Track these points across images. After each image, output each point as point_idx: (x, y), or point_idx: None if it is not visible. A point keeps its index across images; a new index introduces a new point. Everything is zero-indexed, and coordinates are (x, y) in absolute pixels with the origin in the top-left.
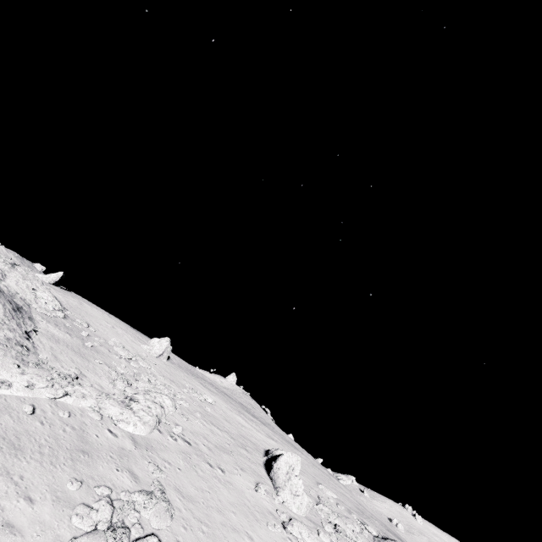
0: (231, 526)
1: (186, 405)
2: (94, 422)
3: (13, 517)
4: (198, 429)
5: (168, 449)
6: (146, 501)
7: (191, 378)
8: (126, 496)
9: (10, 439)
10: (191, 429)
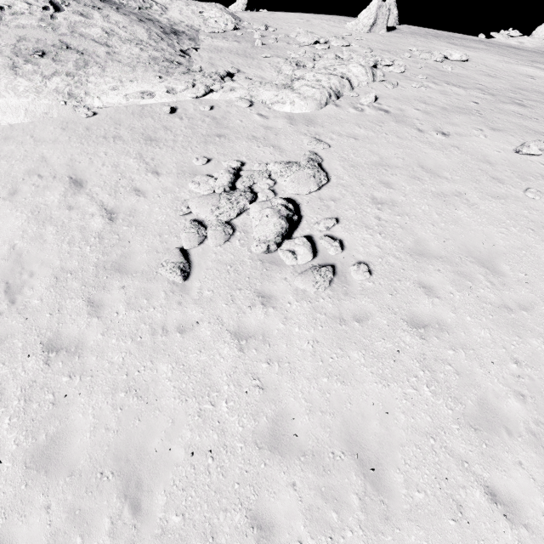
0: (434, 193)
1: (398, 70)
2: (241, 110)
3: (140, 185)
4: (412, 95)
5: (343, 121)
6: (282, 170)
7: (431, 41)
8: (260, 167)
9: (148, 135)
10: (398, 96)
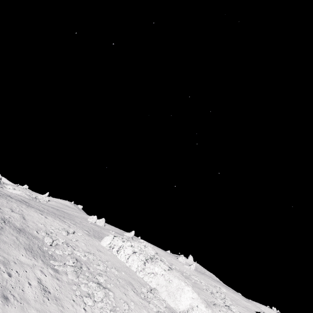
0: None
1: (228, 299)
2: None
3: None
4: (242, 311)
5: None
6: None
7: (205, 276)
8: None
9: None
10: (242, 312)
